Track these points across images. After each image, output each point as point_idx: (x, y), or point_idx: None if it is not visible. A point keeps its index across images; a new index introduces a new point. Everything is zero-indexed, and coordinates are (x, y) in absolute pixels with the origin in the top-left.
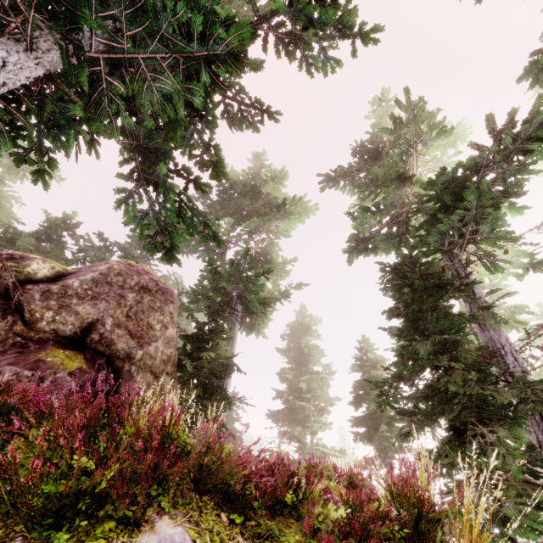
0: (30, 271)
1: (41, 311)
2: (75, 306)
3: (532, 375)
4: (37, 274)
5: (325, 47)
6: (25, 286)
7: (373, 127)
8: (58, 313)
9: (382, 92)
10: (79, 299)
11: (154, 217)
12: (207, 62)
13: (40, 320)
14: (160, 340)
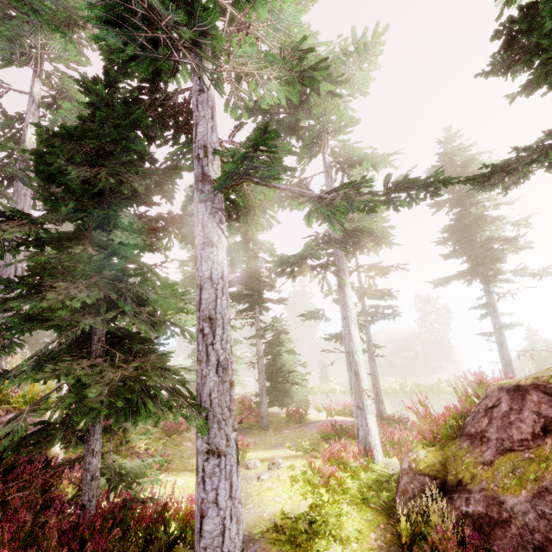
0: None
1: None
2: None
3: (214, 247)
4: None
5: None
6: None
7: None
8: None
9: None
10: None
11: None
12: None
13: None
14: None
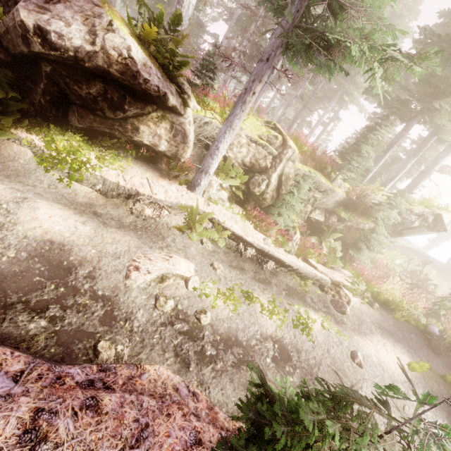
0: None
1: None
2: None
3: None
4: None
5: None
6: None
7: None
8: None
9: None
10: None
11: None
12: None
13: None
14: None
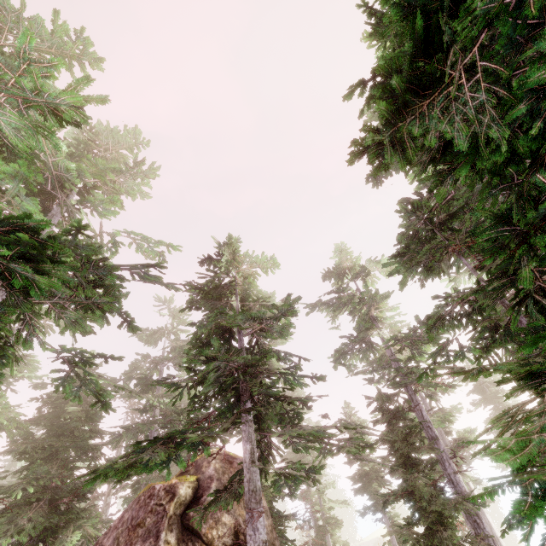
0: (183, 498)
1: (210, 532)
2: (221, 518)
3: (458, 474)
4: (186, 498)
5: (368, 432)
6: (189, 514)
7: (337, 264)
8: (218, 529)
9: (341, 247)
10: (220, 511)
11: (287, 484)
12: (319, 436)
13: (213, 539)
14: (265, 517)
